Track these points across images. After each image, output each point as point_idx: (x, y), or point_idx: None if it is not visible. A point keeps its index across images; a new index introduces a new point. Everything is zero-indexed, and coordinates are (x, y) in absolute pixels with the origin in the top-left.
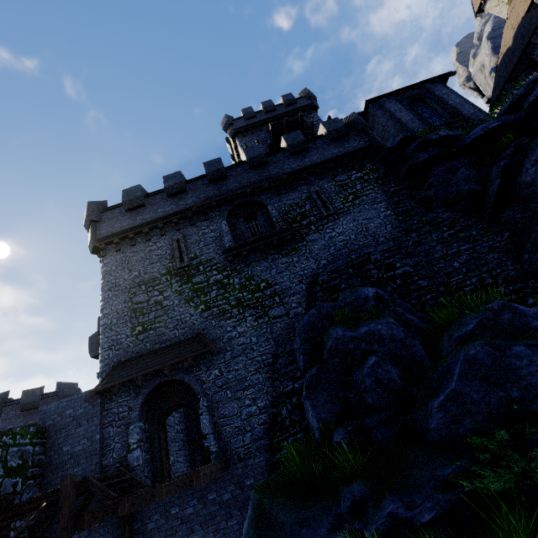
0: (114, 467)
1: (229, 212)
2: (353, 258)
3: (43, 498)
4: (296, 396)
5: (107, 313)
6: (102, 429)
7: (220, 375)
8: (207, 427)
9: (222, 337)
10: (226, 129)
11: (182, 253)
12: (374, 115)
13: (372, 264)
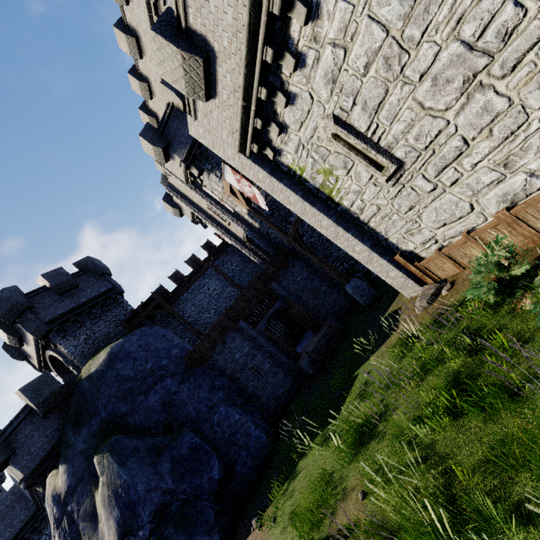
0: None
1: None
2: None
3: None
4: None
5: None
6: None
7: None
8: None
9: None
10: None
11: None
12: None
13: None
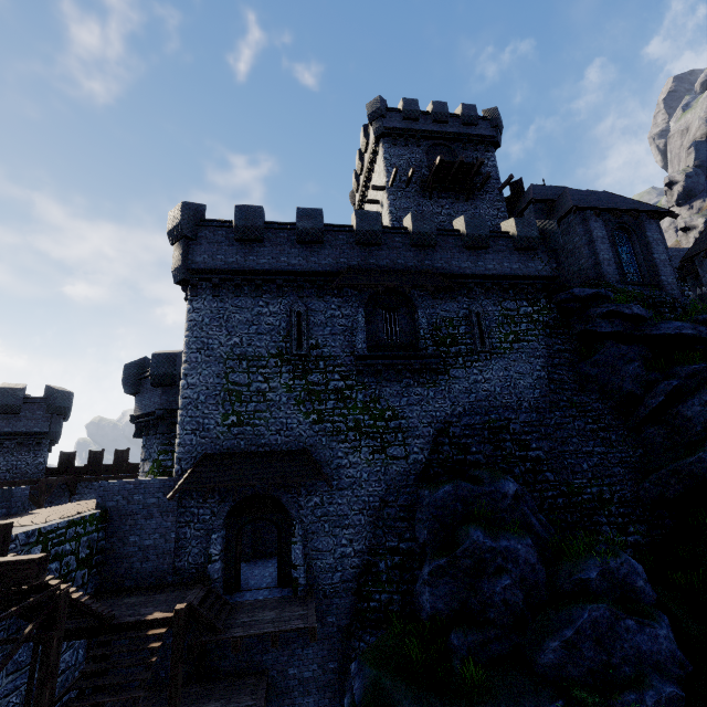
0: (189, 572)
1: (370, 296)
2: (492, 419)
3: (153, 623)
4: (399, 556)
5: (193, 383)
6: (177, 528)
7: (321, 504)
8: (299, 558)
9: (331, 462)
10: (372, 120)
11: (302, 335)
12: (571, 226)
13: (509, 434)
